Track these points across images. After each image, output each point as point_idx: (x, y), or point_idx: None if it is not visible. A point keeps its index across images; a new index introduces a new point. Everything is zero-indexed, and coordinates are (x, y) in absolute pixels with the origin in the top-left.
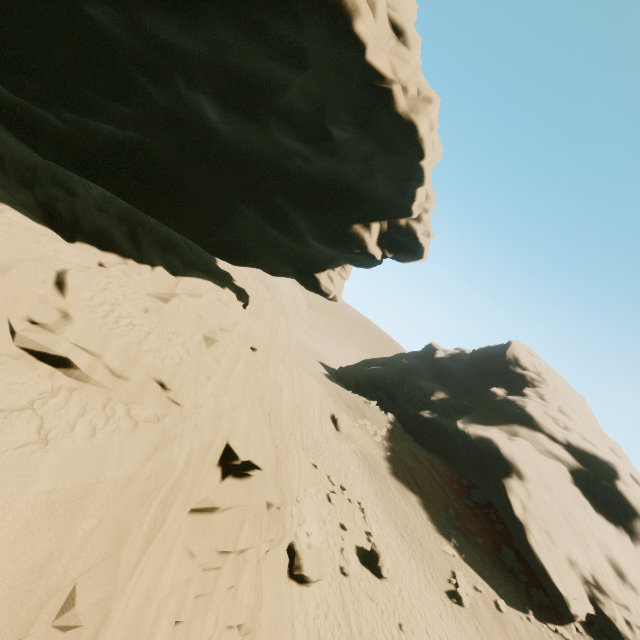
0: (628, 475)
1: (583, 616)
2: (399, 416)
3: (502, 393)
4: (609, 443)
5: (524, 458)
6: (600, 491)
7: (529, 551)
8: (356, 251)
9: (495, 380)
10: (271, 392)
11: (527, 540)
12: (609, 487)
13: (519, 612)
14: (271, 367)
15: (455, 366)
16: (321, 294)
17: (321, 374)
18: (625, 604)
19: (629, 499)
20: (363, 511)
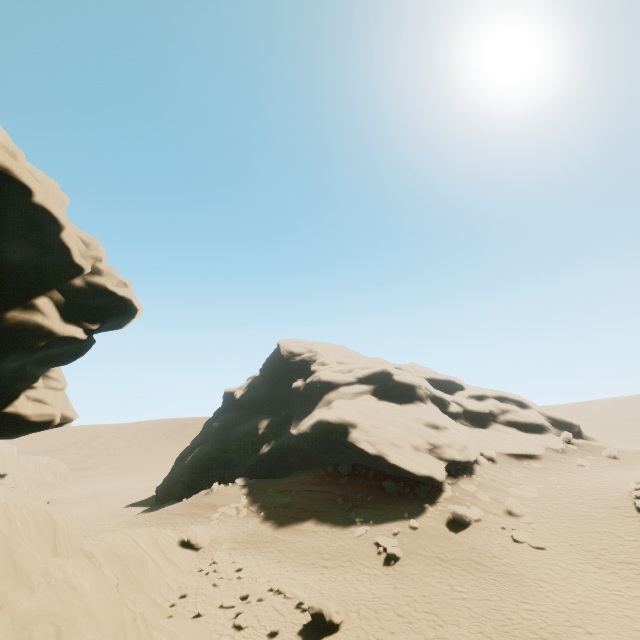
0: (394, 369)
1: (444, 472)
2: (247, 473)
3: (301, 382)
4: (374, 361)
5: (346, 412)
6: (392, 391)
7: (396, 468)
8: (40, 344)
9: (290, 378)
10: (47, 610)
11: (389, 462)
12: (393, 384)
13: (424, 514)
14: (35, 578)
15: (257, 392)
16: (39, 428)
17: (138, 516)
18: (450, 441)
19: (405, 381)
20: (280, 592)
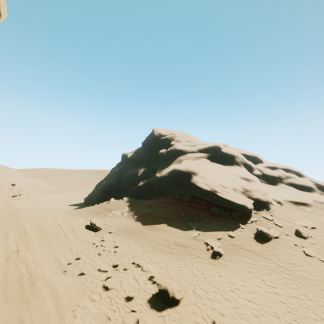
0: (222, 145)
1: (252, 206)
2: (130, 196)
3: (164, 150)
4: None
5: (191, 165)
6: (220, 158)
7: (221, 200)
8: None
9: (158, 148)
10: None
11: (217, 196)
12: (221, 154)
13: (238, 229)
14: None
15: (139, 154)
16: None
17: (71, 210)
18: (256, 188)
19: (229, 153)
20: (139, 266)
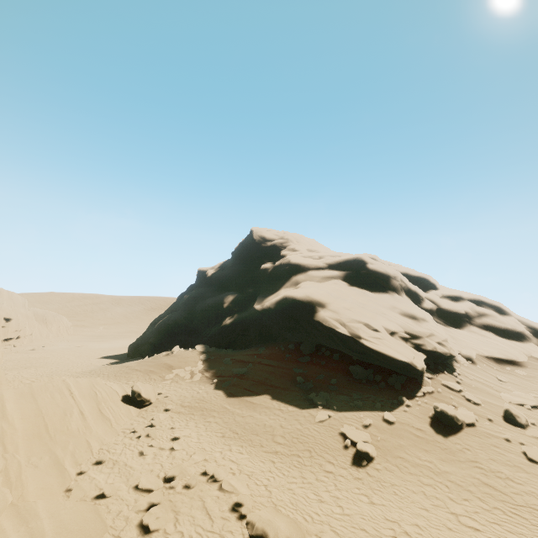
0: (369, 258)
1: (424, 365)
2: (209, 342)
3: (270, 265)
4: None
5: (315, 291)
6: (365, 279)
7: (368, 353)
8: None
9: (260, 260)
10: None
11: (361, 346)
12: (367, 272)
13: (400, 408)
14: None
15: (227, 271)
16: None
17: (102, 366)
18: (430, 333)
19: (380, 271)
20: (215, 479)
